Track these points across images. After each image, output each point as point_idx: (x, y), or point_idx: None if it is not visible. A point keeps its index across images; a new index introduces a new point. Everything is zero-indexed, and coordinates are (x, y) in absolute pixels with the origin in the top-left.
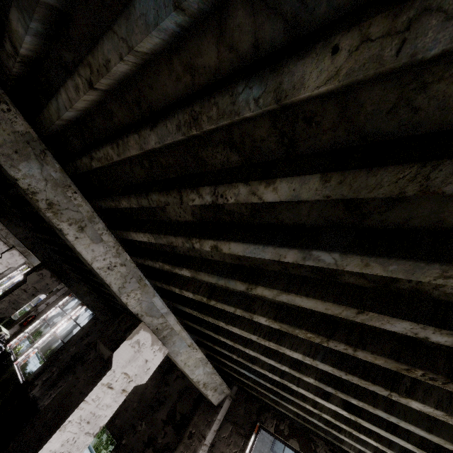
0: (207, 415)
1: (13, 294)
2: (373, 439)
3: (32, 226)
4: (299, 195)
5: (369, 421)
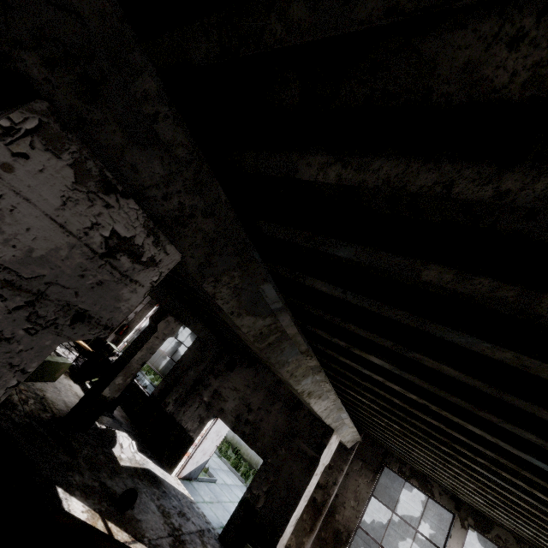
0: (342, 454)
1: (149, 342)
2: (495, 513)
3: None
4: None
5: (502, 513)
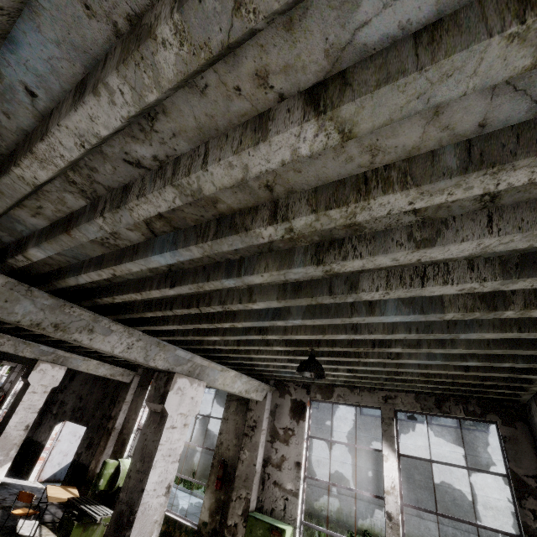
0: (126, 389)
1: None
2: None
3: None
4: None
5: None
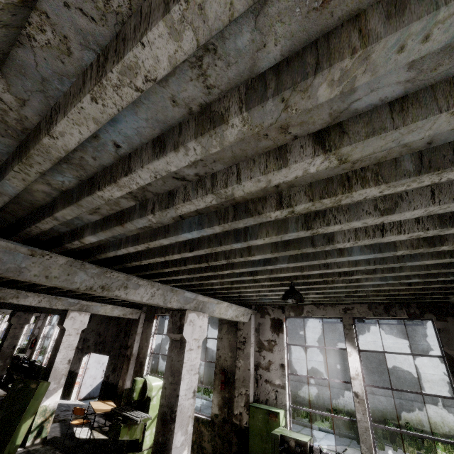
0: (136, 324)
1: (10, 333)
2: None
3: None
4: None
5: None
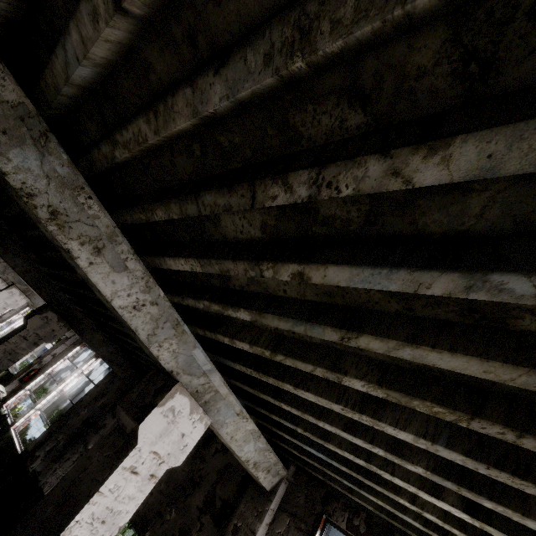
0: (257, 504)
1: (10, 341)
2: None
3: (36, 258)
4: (500, 165)
5: (504, 531)
